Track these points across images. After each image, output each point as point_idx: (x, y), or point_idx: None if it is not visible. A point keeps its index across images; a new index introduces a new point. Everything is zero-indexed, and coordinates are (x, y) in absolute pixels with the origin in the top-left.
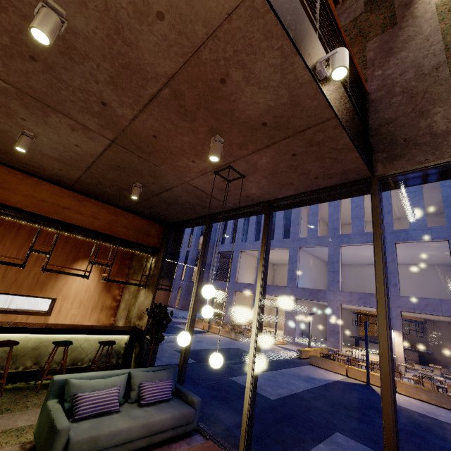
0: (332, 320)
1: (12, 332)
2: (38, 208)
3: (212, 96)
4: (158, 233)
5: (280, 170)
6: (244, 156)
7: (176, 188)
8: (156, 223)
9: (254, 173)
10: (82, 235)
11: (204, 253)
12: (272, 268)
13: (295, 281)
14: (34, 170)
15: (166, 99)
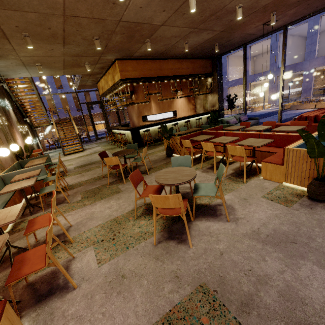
0: (306, 82)
1: (183, 120)
2: (172, 73)
3: (280, 3)
4: (210, 65)
5: (298, 11)
6: (282, 14)
7: (235, 38)
8: (207, 59)
9: (284, 17)
10: (184, 78)
11: (245, 65)
12: (252, 61)
13: (276, 64)
14: (168, 56)
15: (259, 10)
